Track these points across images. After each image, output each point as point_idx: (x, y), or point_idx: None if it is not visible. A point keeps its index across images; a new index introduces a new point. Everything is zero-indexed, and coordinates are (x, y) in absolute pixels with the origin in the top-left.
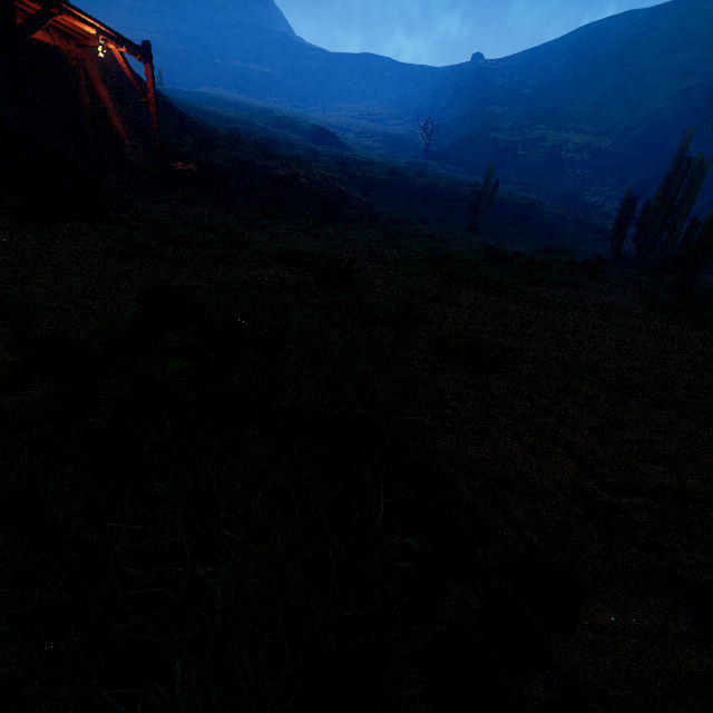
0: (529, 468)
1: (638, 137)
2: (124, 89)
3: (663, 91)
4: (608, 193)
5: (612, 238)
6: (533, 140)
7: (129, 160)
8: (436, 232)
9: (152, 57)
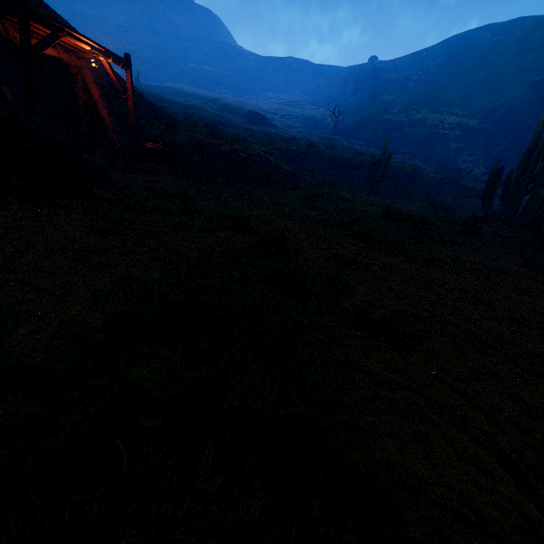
0: (469, 486)
1: (499, 118)
2: (110, 88)
3: (517, 84)
4: (476, 161)
5: (483, 199)
6: (416, 121)
7: (112, 141)
8: (344, 194)
9: (131, 65)
